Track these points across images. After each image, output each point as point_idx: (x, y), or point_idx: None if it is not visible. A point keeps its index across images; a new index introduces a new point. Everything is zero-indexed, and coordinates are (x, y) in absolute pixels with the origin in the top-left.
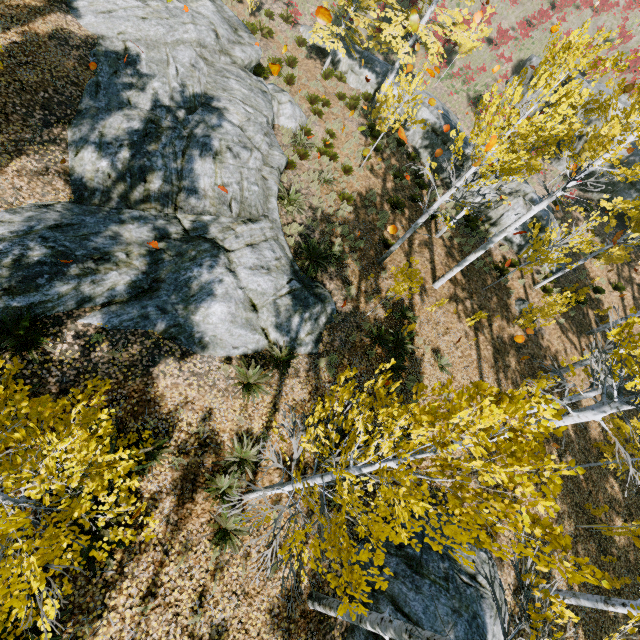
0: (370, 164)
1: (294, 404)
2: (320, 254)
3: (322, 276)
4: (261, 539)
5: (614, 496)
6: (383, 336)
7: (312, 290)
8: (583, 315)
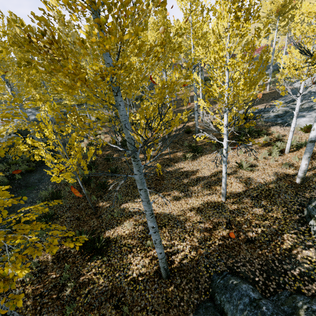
0: None
1: None
2: None
3: None
4: (285, 161)
5: None
6: None
7: None
8: None
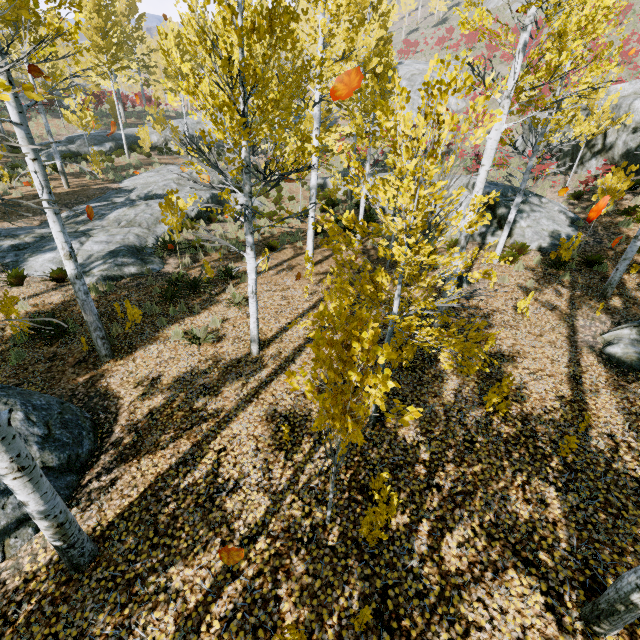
0: (316, 220)
1: (40, 303)
2: (180, 246)
3: (172, 257)
4: None
5: (532, 522)
6: (180, 279)
7: (142, 257)
8: (602, 279)
